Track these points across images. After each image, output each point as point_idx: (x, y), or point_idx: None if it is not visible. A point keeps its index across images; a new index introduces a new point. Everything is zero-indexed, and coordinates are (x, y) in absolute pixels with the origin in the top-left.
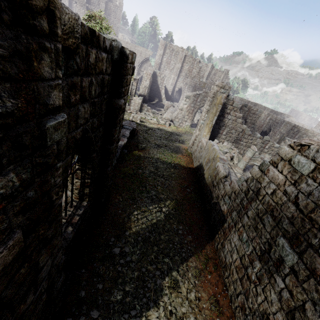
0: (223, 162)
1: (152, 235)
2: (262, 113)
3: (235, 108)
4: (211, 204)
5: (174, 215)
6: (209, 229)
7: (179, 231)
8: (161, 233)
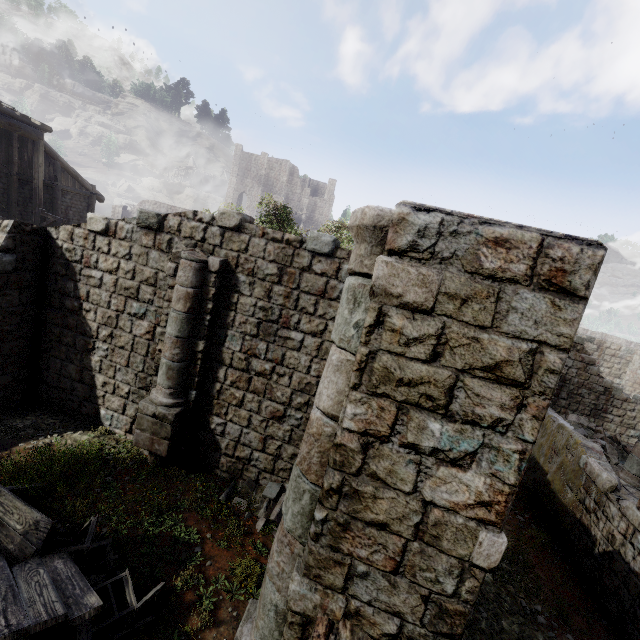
0: (596, 455)
1: (481, 616)
2: (633, 355)
3: (578, 346)
4: (595, 556)
5: (512, 575)
6: (610, 626)
7: (538, 617)
8: (499, 614)
